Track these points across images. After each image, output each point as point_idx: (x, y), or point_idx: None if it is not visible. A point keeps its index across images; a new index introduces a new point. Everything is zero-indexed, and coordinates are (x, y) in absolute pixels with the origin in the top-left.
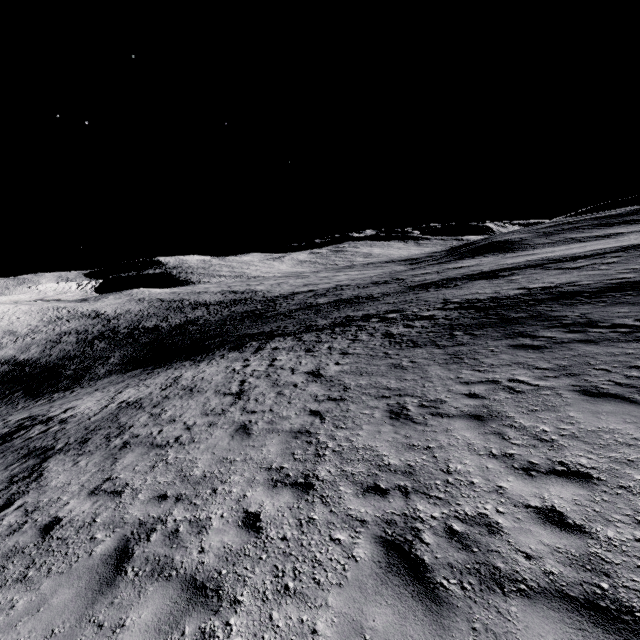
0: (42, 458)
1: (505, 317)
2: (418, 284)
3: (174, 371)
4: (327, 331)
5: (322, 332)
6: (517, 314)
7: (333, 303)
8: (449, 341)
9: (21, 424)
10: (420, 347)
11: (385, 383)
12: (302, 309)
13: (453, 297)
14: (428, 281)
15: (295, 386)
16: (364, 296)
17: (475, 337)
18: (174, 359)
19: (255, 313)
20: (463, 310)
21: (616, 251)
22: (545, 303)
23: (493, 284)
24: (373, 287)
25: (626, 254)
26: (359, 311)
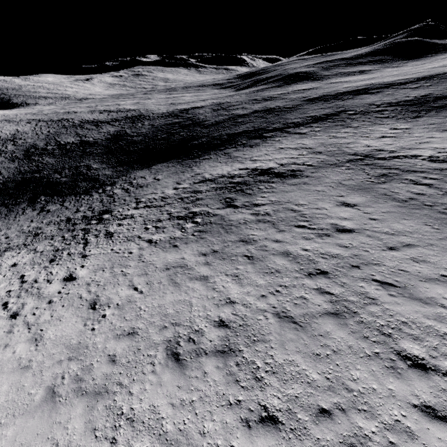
0: (372, 158)
1: (432, 106)
2: (308, 99)
3: (250, 151)
4: (324, 122)
5: (322, 123)
6: (435, 105)
7: (260, 112)
8: (429, 115)
9: (238, 177)
10: (420, 117)
11: (445, 124)
12: (238, 118)
13: (371, 103)
14: (312, 97)
15: (406, 131)
16: (278, 107)
17: (437, 112)
18: (192, 153)
19: (187, 124)
20: (399, 106)
21: (419, 80)
22: (438, 101)
23: (381, 96)
24: (266, 102)
25: (429, 82)
26: (309, 114)
